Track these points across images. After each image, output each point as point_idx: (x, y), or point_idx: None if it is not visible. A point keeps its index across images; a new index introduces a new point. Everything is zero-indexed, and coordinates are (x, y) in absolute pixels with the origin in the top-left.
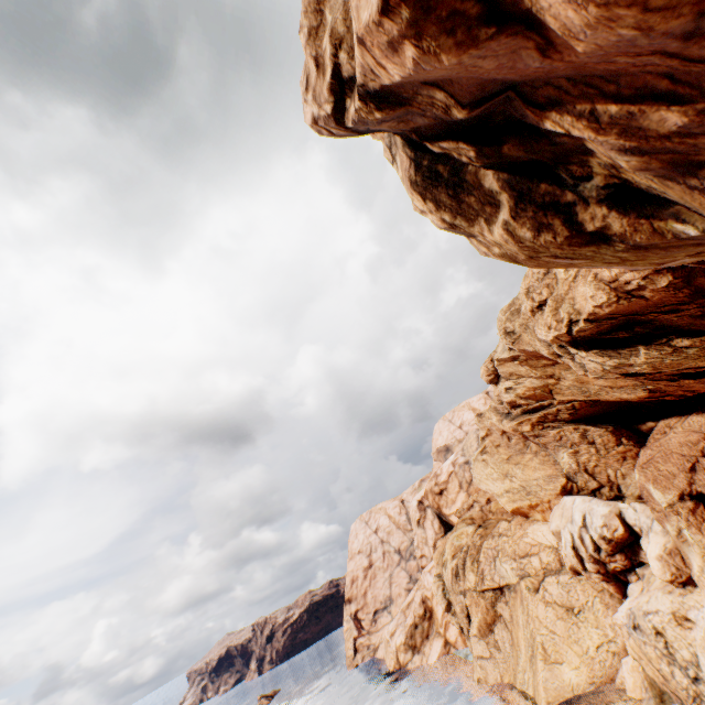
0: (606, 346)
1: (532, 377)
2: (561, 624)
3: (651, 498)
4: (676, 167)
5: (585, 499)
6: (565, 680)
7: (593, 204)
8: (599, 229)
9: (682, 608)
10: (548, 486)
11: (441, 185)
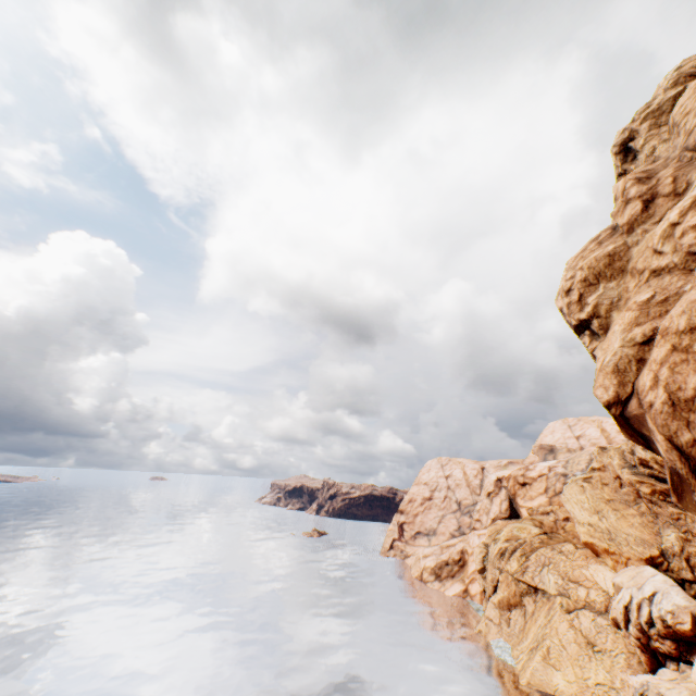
0: None
1: None
2: (575, 647)
3: None
4: None
5: (667, 581)
6: (553, 681)
7: None
8: None
9: None
10: (635, 546)
11: None
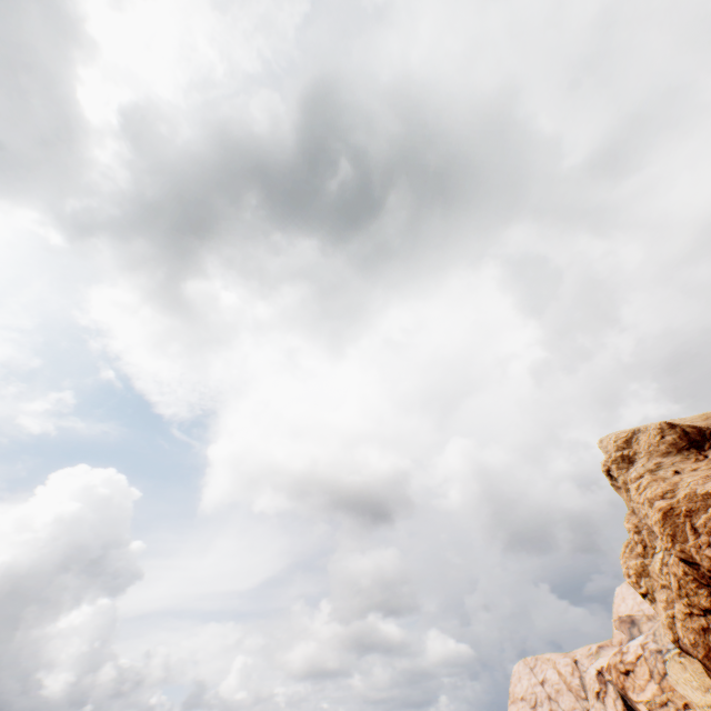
0: None
1: None
2: None
3: None
4: None
5: None
6: None
7: None
8: None
9: None
10: None
11: None
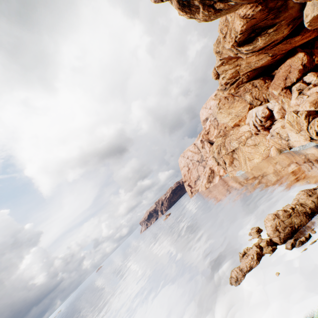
0: (248, 42)
1: (230, 69)
2: (253, 150)
3: (274, 95)
4: None
5: (256, 108)
6: (255, 162)
7: (216, 3)
8: (219, 8)
9: (284, 124)
10: (244, 110)
11: (186, 7)
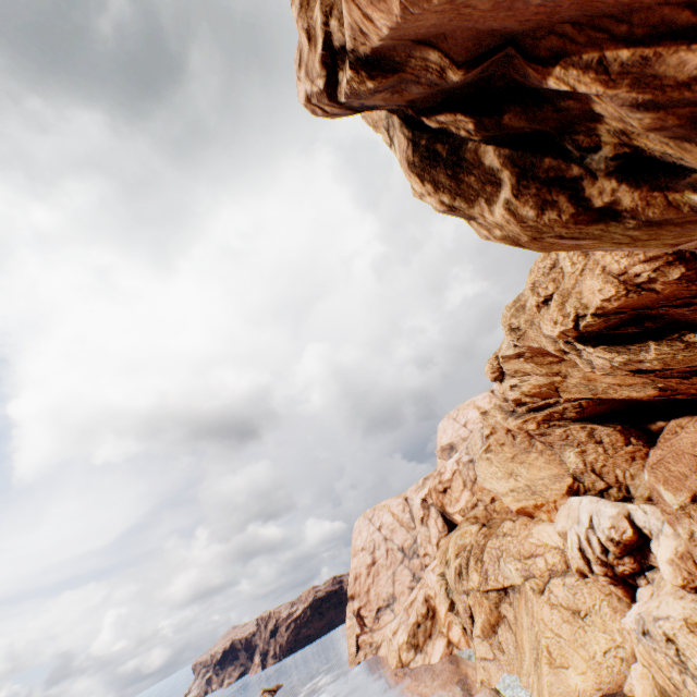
0: (614, 342)
1: (538, 374)
2: (567, 627)
3: (661, 499)
4: (696, 125)
5: (592, 500)
6: (571, 685)
7: (601, 177)
8: (608, 205)
9: (694, 615)
10: (553, 486)
11: (439, 165)
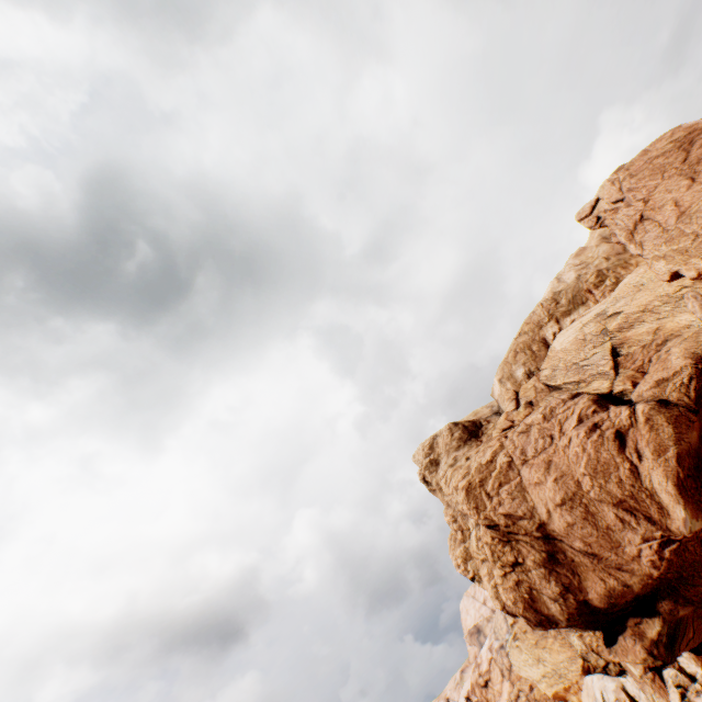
0: None
1: None
2: None
3: (631, 671)
4: None
5: (599, 676)
6: None
7: None
8: None
9: None
10: (571, 667)
11: None
